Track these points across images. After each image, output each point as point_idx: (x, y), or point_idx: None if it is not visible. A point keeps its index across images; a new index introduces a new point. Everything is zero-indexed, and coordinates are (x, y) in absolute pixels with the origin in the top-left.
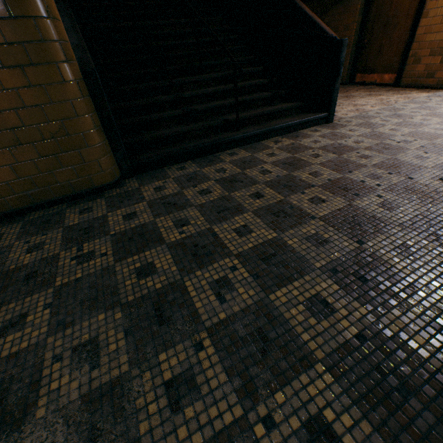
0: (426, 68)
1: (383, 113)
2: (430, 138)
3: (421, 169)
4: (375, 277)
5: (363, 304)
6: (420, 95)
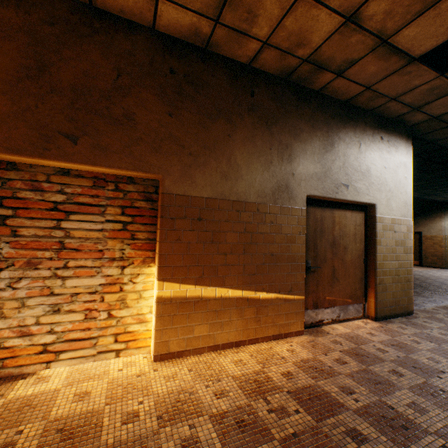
0: (432, 260)
1: (424, 271)
2: (446, 276)
3: (447, 279)
4: (447, 284)
5: (446, 285)
6: (434, 269)
